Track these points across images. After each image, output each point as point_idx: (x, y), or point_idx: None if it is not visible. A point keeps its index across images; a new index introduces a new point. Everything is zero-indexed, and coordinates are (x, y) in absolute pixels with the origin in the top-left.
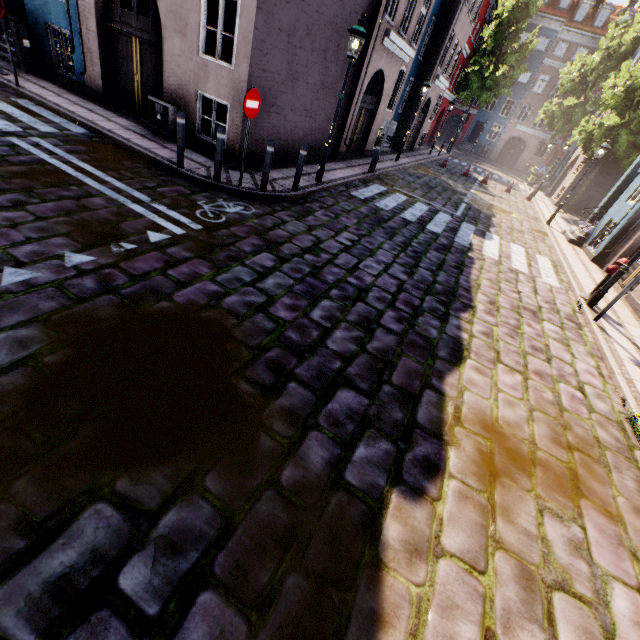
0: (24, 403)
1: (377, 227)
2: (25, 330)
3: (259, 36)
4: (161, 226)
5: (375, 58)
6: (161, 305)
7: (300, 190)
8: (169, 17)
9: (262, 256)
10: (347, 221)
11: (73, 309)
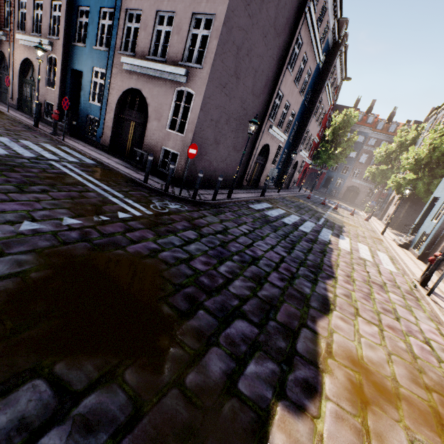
0: (7, 300)
1: (266, 224)
2: (24, 256)
3: (200, 121)
4: (127, 210)
5: (264, 138)
6: (117, 252)
7: (217, 200)
8: (153, 113)
9: (189, 232)
10: (246, 219)
11: (59, 247)
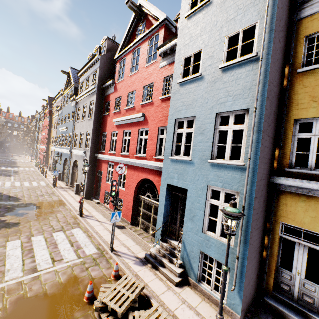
0: None
1: (0, 161)
2: None
3: None
4: None
5: None
6: None
7: None
8: None
9: None
10: None
11: None
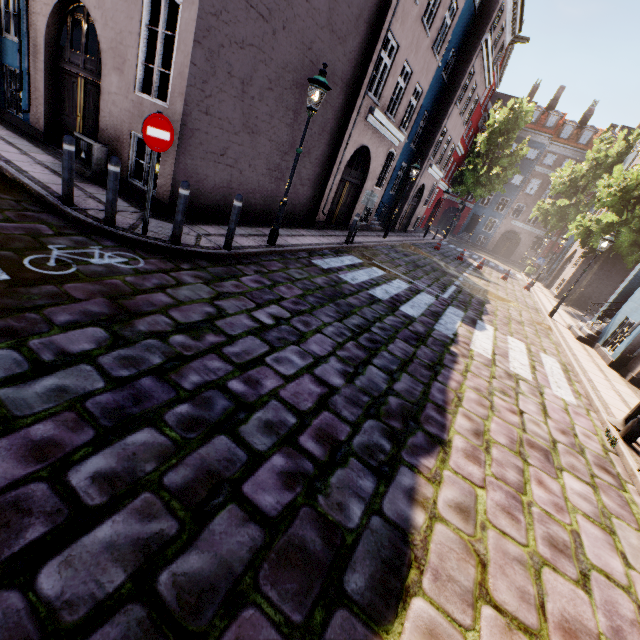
0: None
1: (328, 302)
2: None
3: (198, 73)
4: None
5: (358, 133)
6: None
7: (237, 249)
8: (109, 54)
9: (81, 332)
10: (286, 291)
11: None
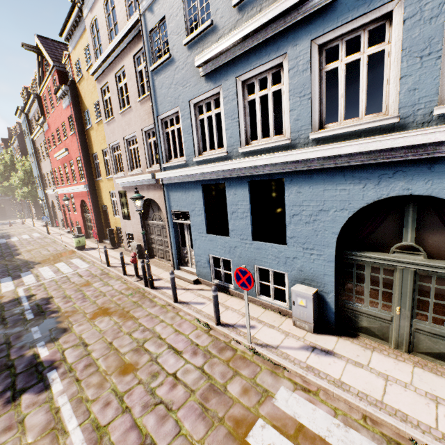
0: None
1: None
2: None
3: None
4: None
5: None
6: None
7: None
8: None
9: None
10: None
11: None
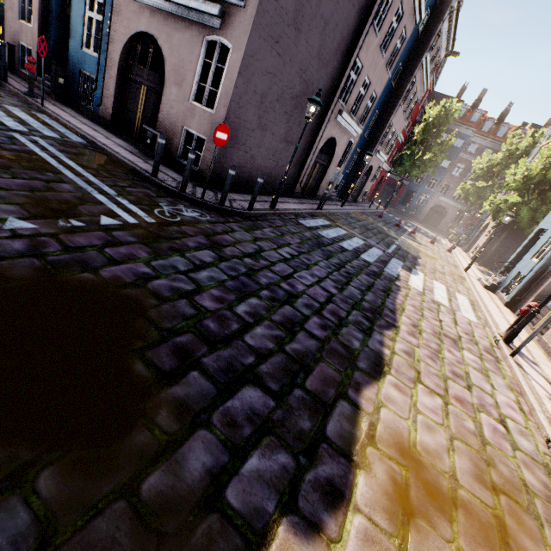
0: None
1: (317, 248)
2: None
3: (237, 93)
4: (117, 214)
5: (330, 128)
6: (83, 275)
7: (254, 210)
8: (172, 73)
9: (204, 252)
10: (291, 239)
11: None
